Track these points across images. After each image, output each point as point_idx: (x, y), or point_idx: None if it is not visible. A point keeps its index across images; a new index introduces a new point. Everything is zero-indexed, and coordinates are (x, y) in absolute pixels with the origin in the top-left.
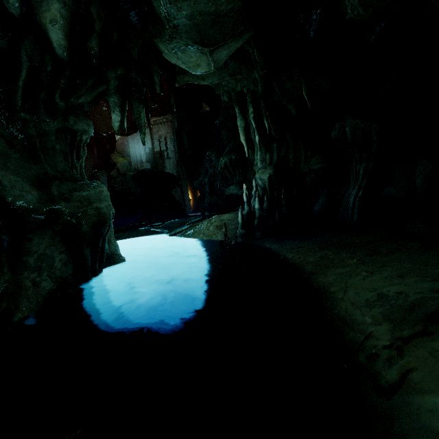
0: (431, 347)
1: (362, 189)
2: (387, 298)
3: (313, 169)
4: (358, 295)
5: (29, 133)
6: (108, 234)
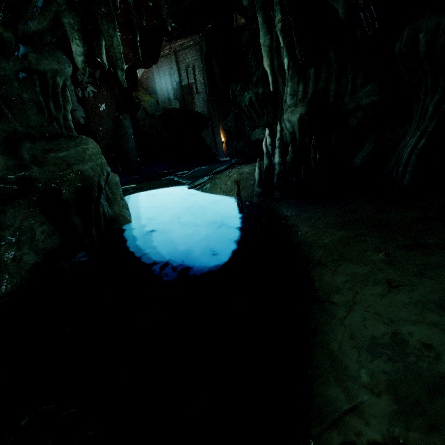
0: None
1: (426, 137)
2: (405, 349)
3: (361, 104)
4: (364, 323)
5: None
6: (113, 192)
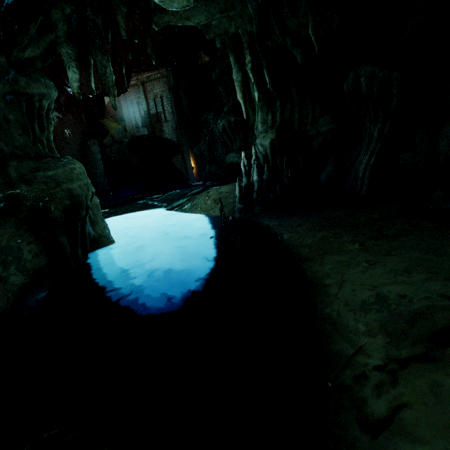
0: (432, 379)
1: (375, 156)
2: (387, 302)
3: (321, 131)
4: (354, 293)
5: None
6: (94, 214)
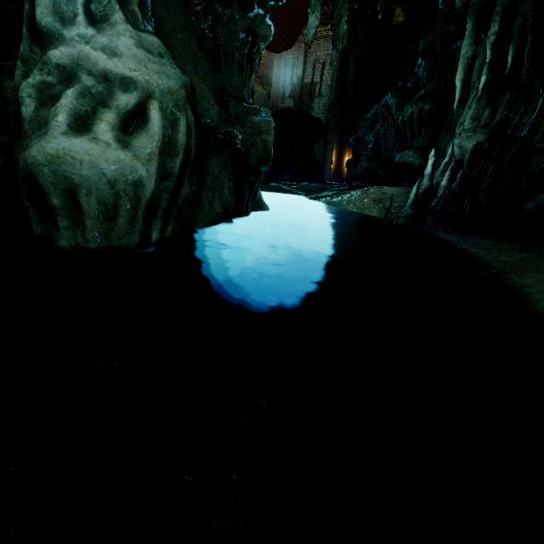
0: None
1: None
2: None
3: None
4: None
5: (217, 32)
6: None
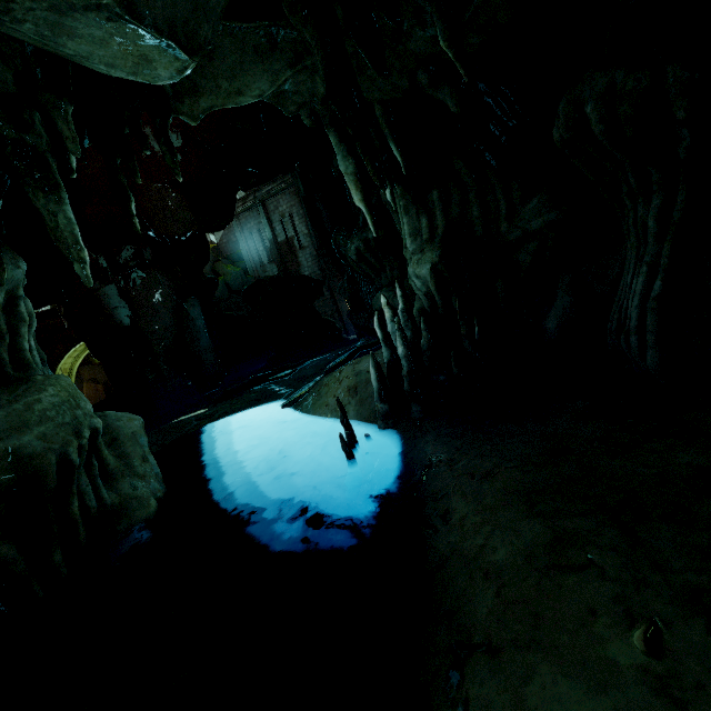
0: None
1: (661, 275)
2: None
3: (530, 229)
4: None
5: None
6: (125, 453)
